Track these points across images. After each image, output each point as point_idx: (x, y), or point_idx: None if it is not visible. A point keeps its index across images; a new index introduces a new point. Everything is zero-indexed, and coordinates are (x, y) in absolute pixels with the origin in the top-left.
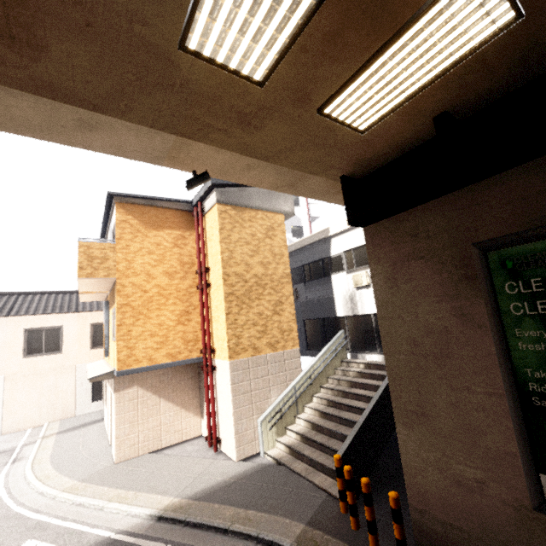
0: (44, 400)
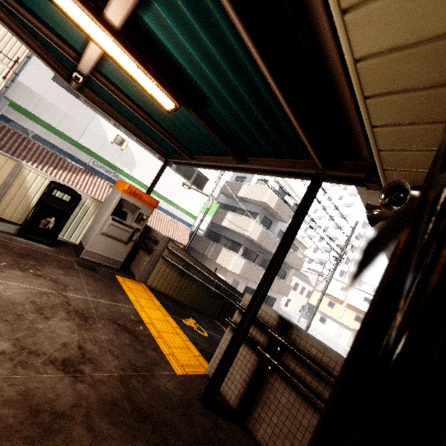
0: (295, 307)
